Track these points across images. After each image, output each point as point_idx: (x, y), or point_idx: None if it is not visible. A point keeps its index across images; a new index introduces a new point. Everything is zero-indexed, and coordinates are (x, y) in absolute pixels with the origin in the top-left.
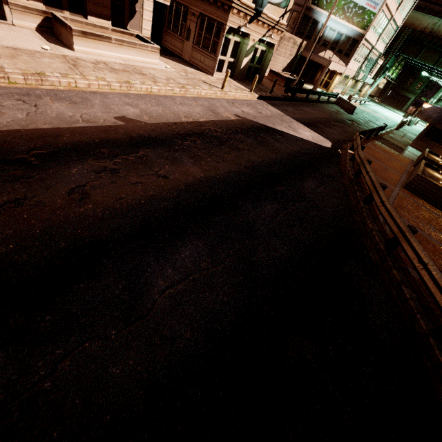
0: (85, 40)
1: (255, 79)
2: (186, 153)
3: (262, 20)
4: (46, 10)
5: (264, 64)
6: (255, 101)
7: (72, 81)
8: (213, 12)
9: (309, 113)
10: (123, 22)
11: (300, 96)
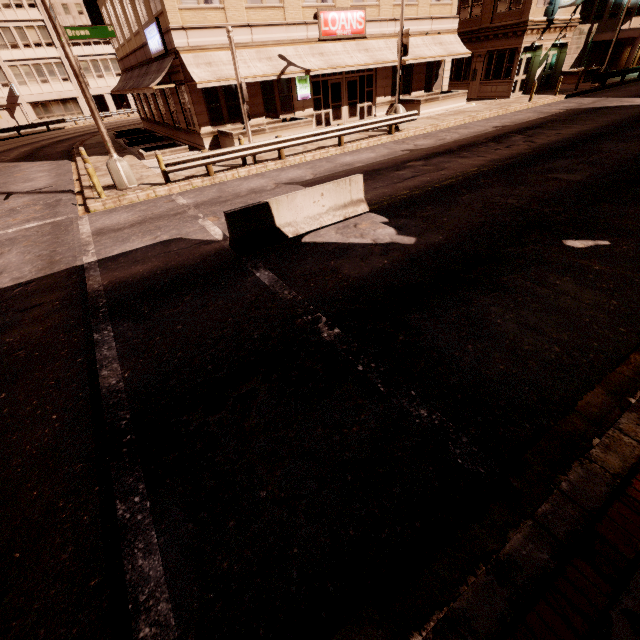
0: (425, 105)
1: (559, 81)
2: (555, 127)
3: (554, 26)
4: (391, 100)
5: (557, 67)
6: (565, 100)
7: (448, 123)
8: (504, 44)
9: (635, 90)
10: (430, 87)
11: (611, 82)
